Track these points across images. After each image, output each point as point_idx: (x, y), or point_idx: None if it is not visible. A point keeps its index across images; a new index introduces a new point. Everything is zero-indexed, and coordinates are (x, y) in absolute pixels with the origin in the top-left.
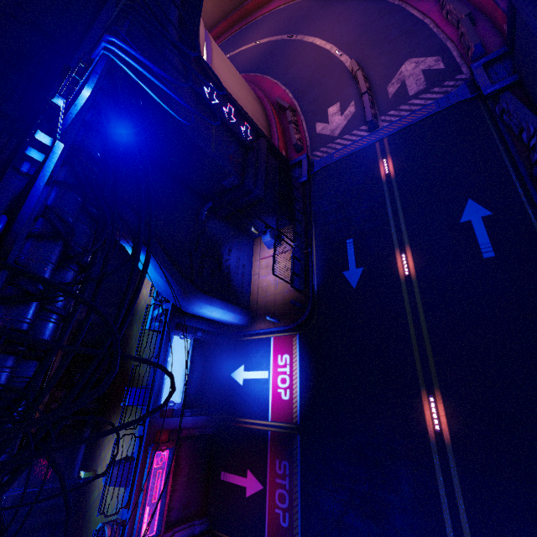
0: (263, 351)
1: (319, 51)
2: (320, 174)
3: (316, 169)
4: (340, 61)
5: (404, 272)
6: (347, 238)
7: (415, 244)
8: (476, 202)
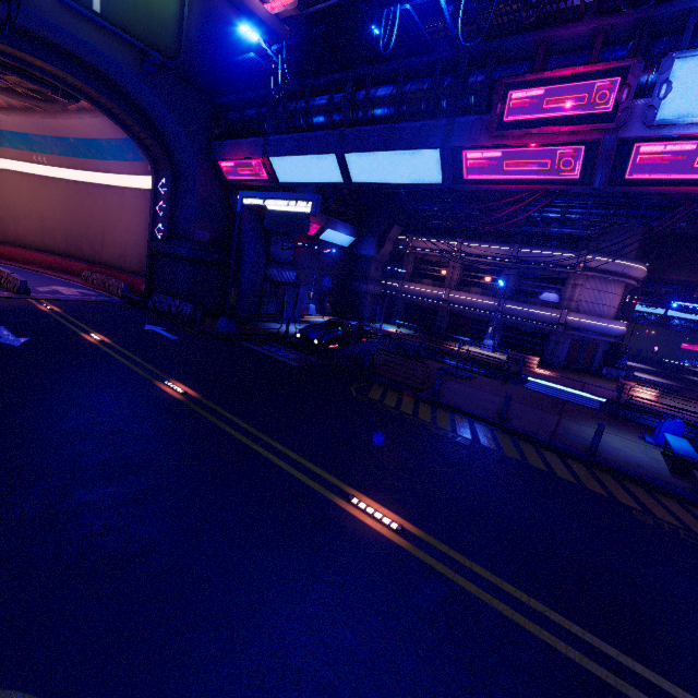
0: None
1: None
2: None
3: None
4: None
5: (98, 340)
6: None
7: (105, 332)
8: (153, 325)
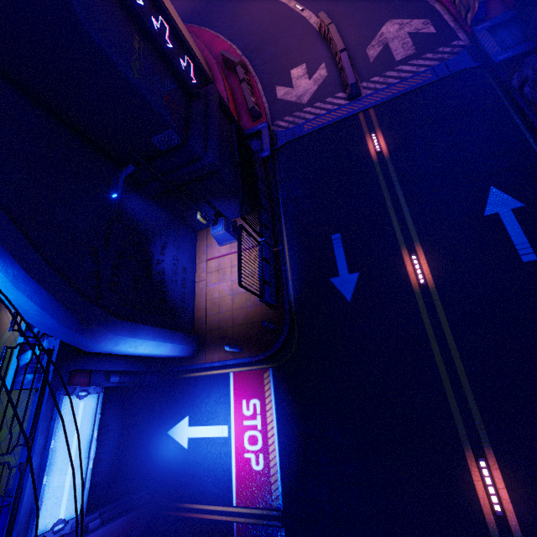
0: (217, 394)
1: (273, 4)
2: (286, 148)
3: (281, 143)
4: (302, 17)
5: (418, 279)
6: (333, 233)
7: (428, 242)
8: (501, 190)
